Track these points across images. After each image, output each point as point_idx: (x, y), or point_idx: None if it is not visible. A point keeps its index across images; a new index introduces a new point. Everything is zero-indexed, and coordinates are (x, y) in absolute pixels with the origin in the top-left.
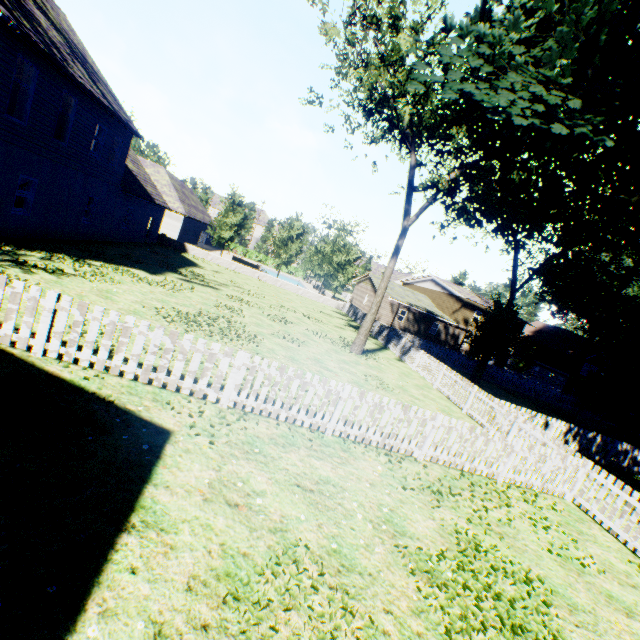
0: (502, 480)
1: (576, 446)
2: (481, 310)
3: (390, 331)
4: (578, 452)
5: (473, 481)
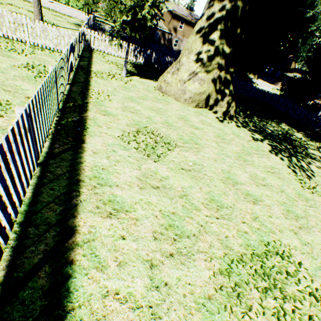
0: (29, 44)
1: (143, 59)
2: (184, 20)
3: (88, 20)
4: (145, 63)
5: (2, 39)
